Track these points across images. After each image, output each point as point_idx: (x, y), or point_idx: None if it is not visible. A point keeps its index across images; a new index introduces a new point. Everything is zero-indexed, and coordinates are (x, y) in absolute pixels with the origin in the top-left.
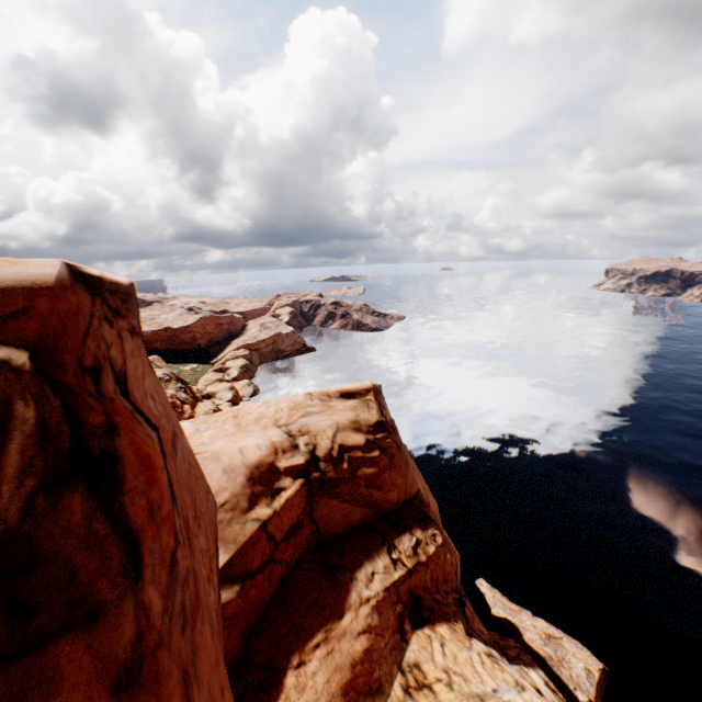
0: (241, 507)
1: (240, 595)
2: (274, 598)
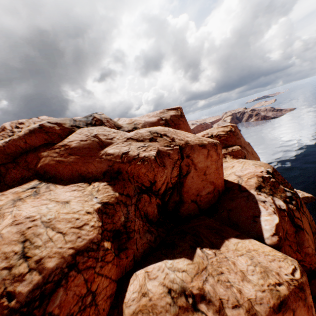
0: None
1: None
2: None
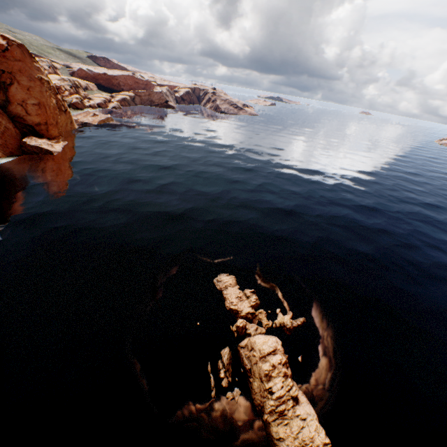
0: None
1: None
2: None
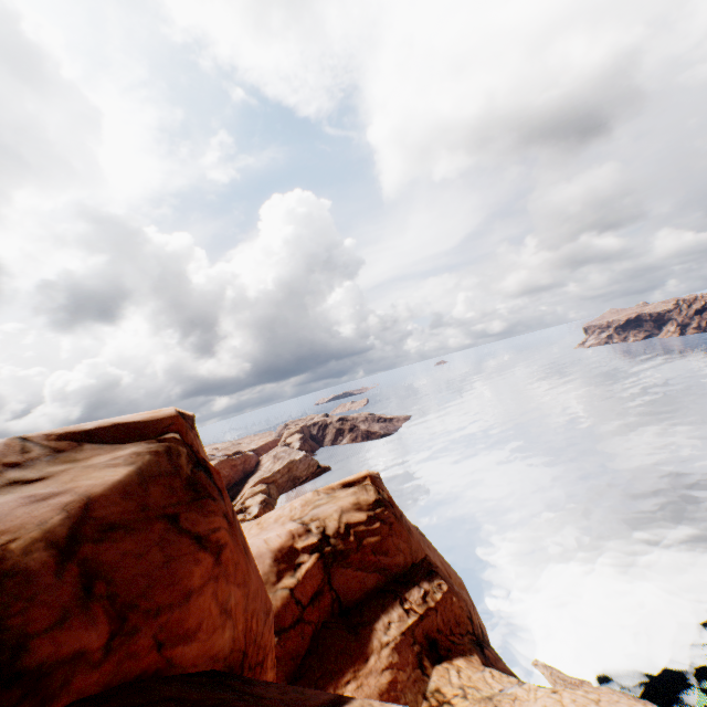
0: (271, 581)
1: (279, 642)
2: (308, 651)
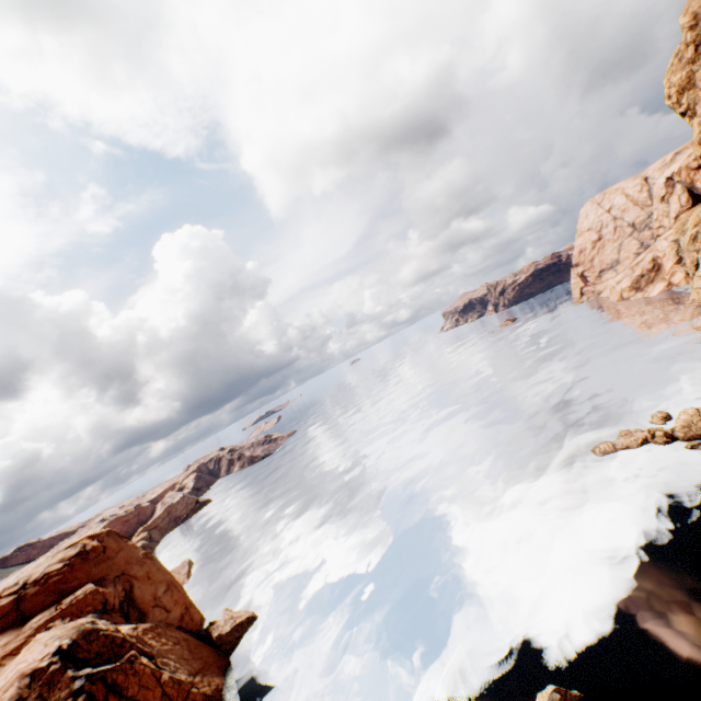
0: None
1: None
2: None
